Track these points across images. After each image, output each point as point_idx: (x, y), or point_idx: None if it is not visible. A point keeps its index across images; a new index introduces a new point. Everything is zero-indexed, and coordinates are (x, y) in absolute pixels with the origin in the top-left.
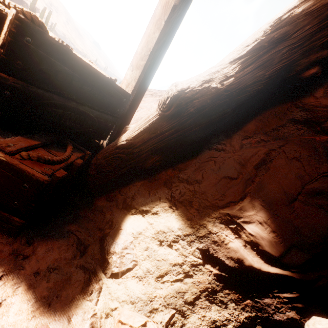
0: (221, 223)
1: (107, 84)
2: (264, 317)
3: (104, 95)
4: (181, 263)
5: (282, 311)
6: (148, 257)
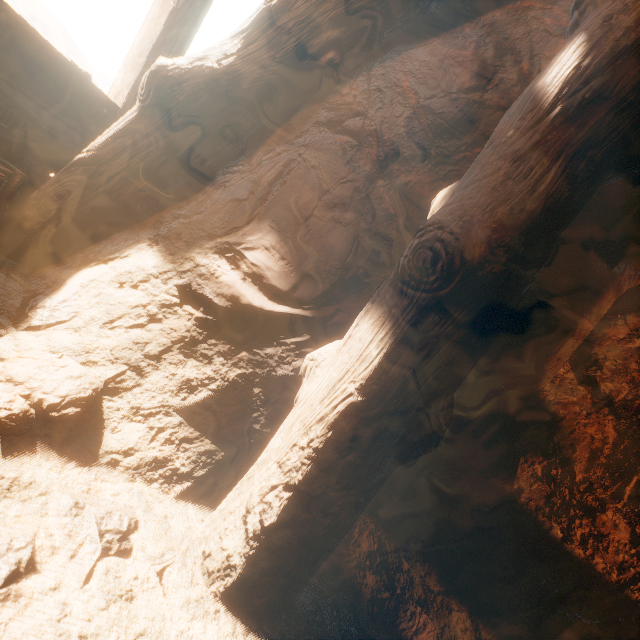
0: (216, 253)
1: (63, 67)
2: (265, 374)
3: (58, 85)
4: (146, 303)
5: (288, 361)
6: (97, 304)
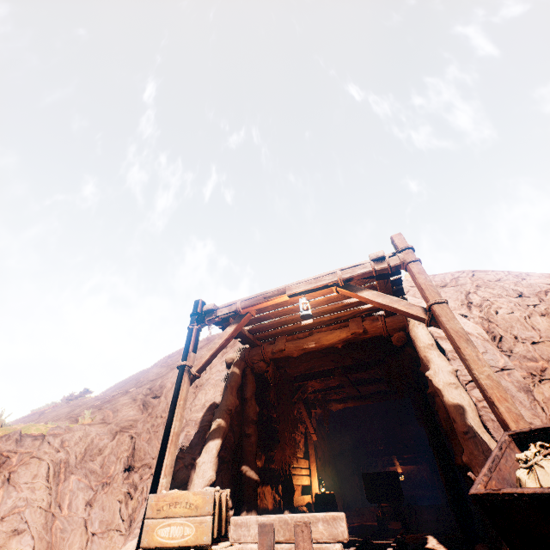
0: None
1: None
2: None
3: None
4: None
5: None
6: None
